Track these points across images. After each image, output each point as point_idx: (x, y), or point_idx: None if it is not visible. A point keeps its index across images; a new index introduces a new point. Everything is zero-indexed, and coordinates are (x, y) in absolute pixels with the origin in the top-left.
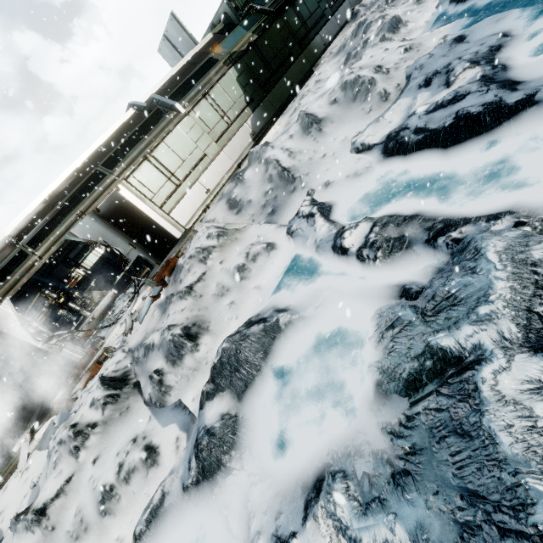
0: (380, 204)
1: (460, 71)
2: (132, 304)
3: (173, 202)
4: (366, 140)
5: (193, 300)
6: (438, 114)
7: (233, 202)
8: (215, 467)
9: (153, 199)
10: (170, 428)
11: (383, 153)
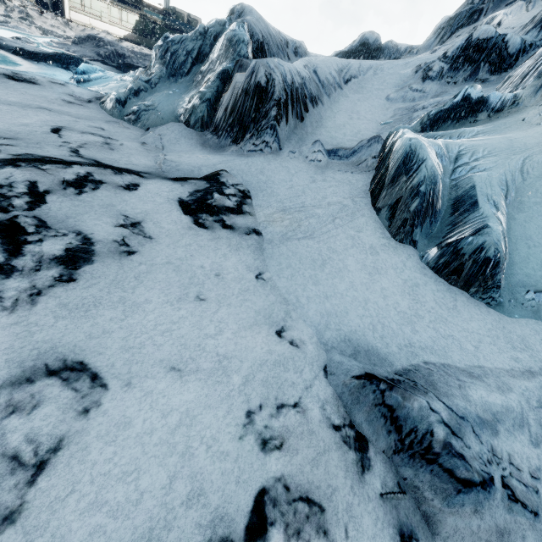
0: None
1: None
2: (30, 6)
3: (76, 10)
4: None
5: (38, 16)
6: None
7: (84, 29)
8: (5, 17)
9: (70, 2)
10: (4, 14)
11: None
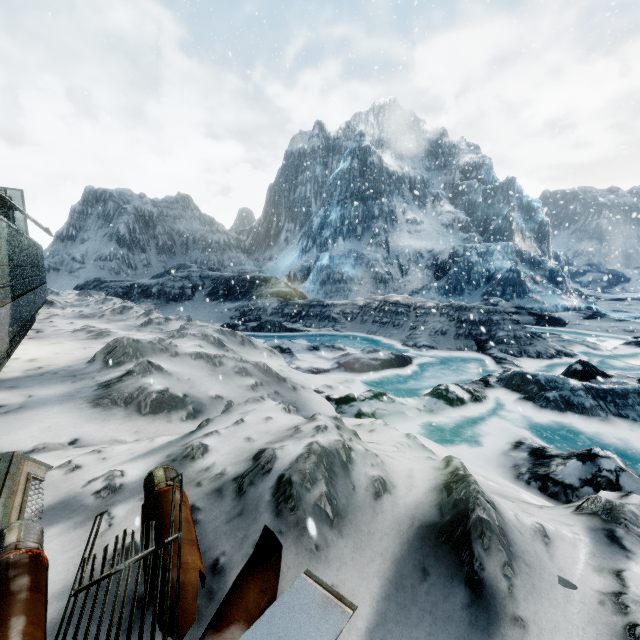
0: (399, 395)
1: (343, 346)
2: None
3: None
4: (315, 366)
5: None
6: (374, 354)
7: (167, 396)
8: None
9: None
10: None
11: (354, 371)
